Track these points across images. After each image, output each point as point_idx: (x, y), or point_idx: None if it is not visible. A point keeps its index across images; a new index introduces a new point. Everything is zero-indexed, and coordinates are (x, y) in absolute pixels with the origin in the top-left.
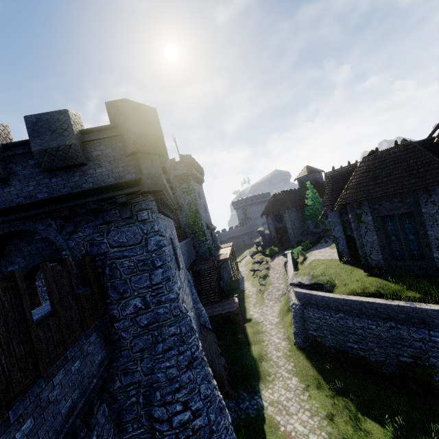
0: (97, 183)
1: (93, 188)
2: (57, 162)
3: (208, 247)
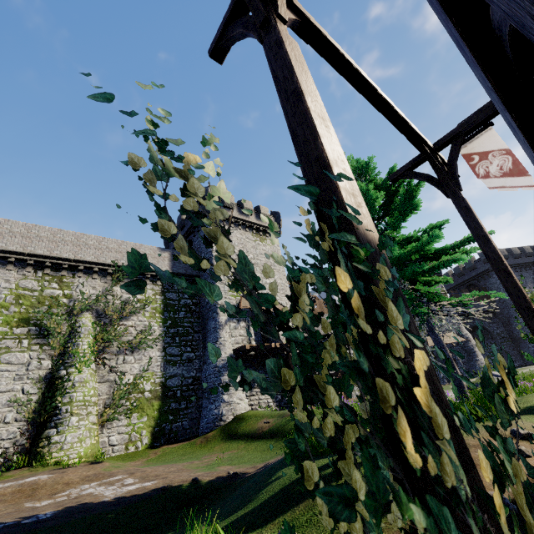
0: (480, 271)
1: (479, 273)
2: (471, 269)
3: None
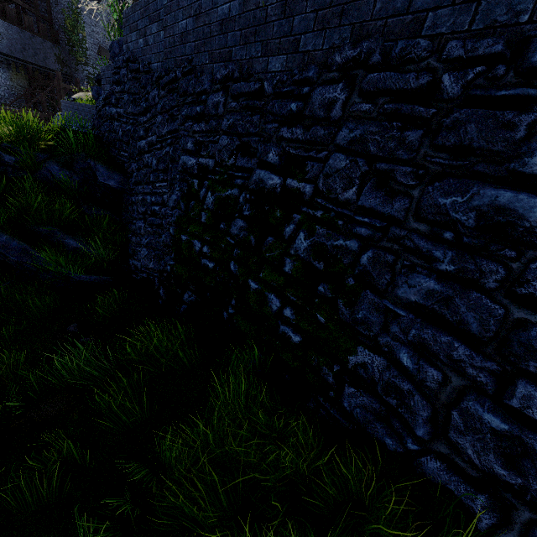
0: None
1: None
2: None
3: (88, 76)
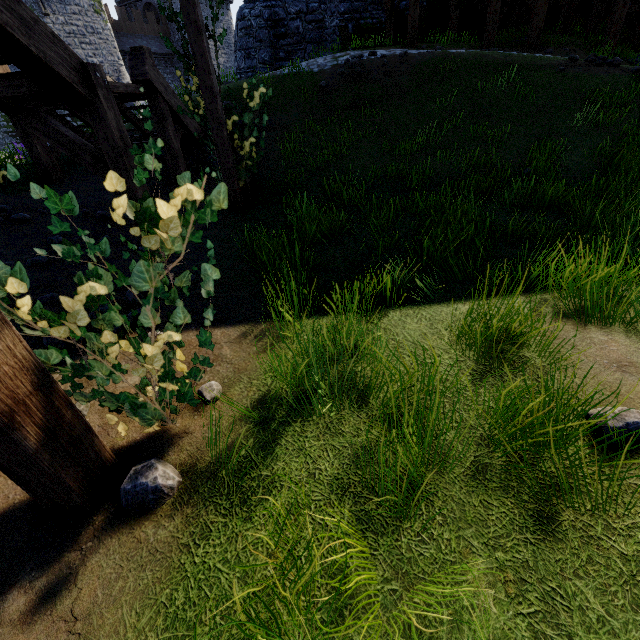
0: None
1: None
2: None
3: None
